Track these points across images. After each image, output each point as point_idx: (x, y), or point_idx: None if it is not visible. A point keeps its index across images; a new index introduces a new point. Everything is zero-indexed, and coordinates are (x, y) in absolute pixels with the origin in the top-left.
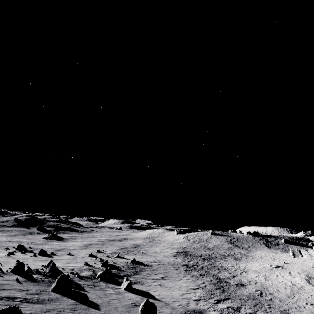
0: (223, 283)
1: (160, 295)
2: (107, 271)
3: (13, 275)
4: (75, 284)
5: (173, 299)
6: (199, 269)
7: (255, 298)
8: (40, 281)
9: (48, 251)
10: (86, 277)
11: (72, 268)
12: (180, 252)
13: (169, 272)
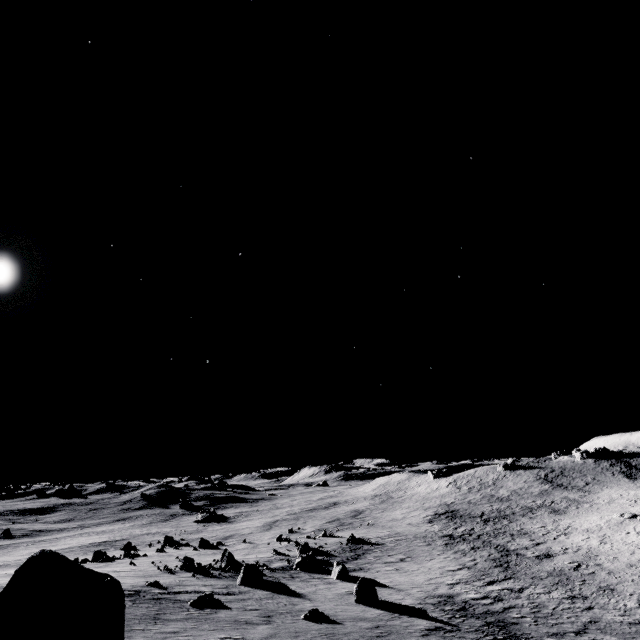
0: (511, 557)
1: (393, 581)
2: (309, 557)
3: (186, 573)
4: (266, 577)
5: (414, 585)
6: (473, 539)
7: (563, 573)
8: (221, 577)
9: (211, 542)
10: (279, 569)
11: (256, 560)
12: (440, 514)
13: (415, 549)
